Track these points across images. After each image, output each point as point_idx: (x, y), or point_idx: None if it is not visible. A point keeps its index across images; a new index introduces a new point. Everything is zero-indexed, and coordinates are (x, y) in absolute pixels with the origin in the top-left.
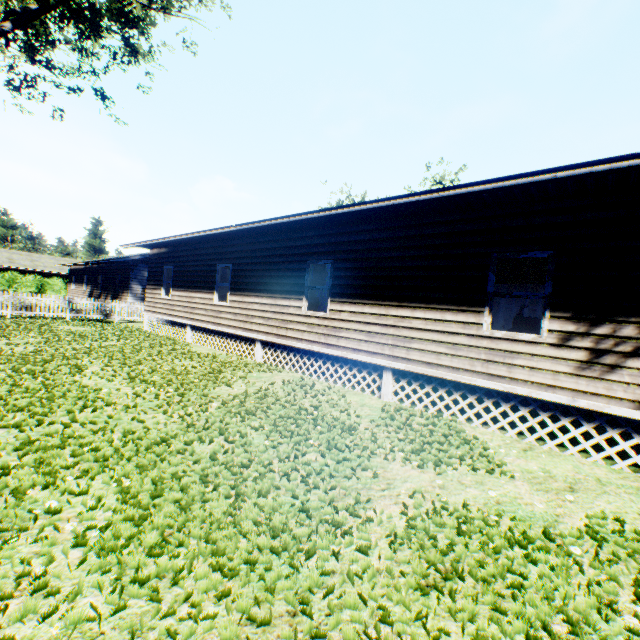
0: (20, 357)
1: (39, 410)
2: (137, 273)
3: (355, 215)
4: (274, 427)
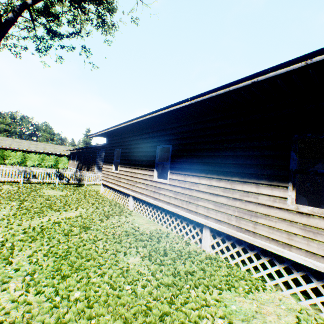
0: None
1: None
2: (100, 154)
3: None
4: None
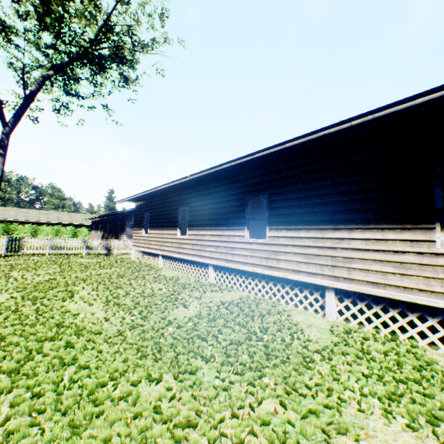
0: (34, 285)
1: (15, 339)
2: (130, 220)
3: (285, 153)
4: (225, 358)
